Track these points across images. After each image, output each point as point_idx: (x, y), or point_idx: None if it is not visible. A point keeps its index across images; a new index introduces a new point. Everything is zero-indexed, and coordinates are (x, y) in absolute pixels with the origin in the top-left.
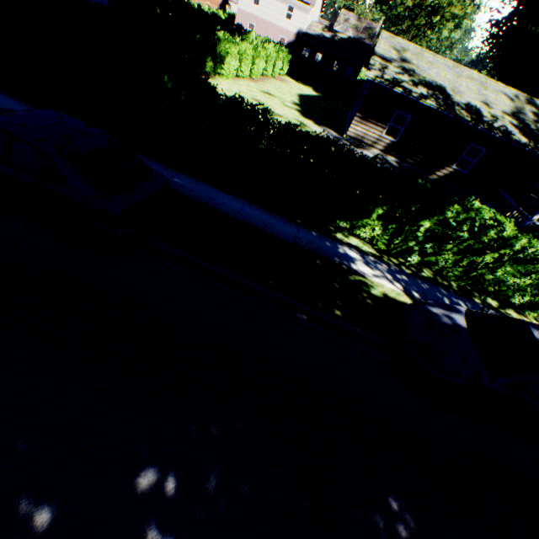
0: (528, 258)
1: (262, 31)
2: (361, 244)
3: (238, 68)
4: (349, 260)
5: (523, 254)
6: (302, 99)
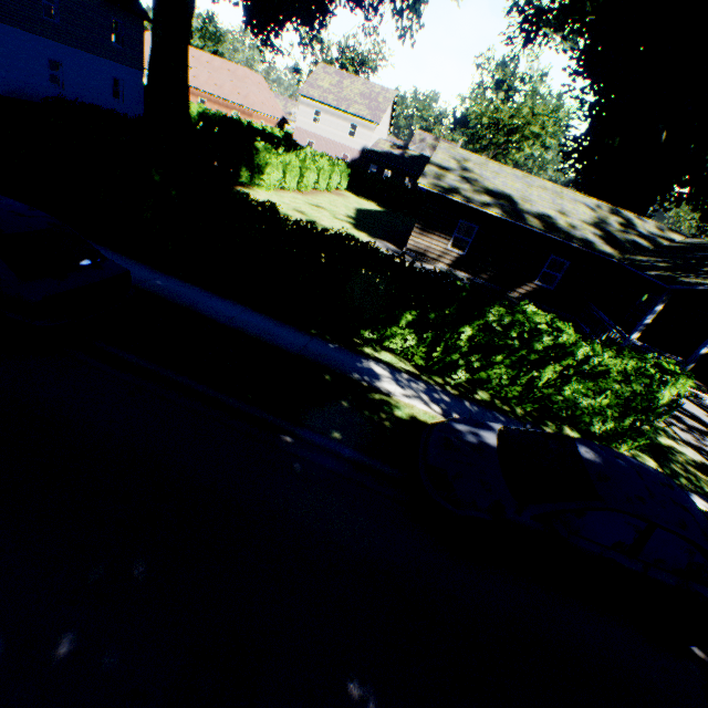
0: (597, 370)
1: (322, 148)
2: (397, 360)
3: (283, 180)
4: (372, 376)
5: (589, 365)
6: (360, 213)
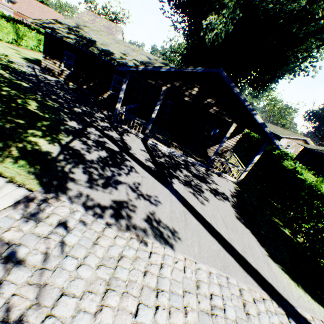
0: None
1: None
2: None
3: None
4: None
5: None
6: None
